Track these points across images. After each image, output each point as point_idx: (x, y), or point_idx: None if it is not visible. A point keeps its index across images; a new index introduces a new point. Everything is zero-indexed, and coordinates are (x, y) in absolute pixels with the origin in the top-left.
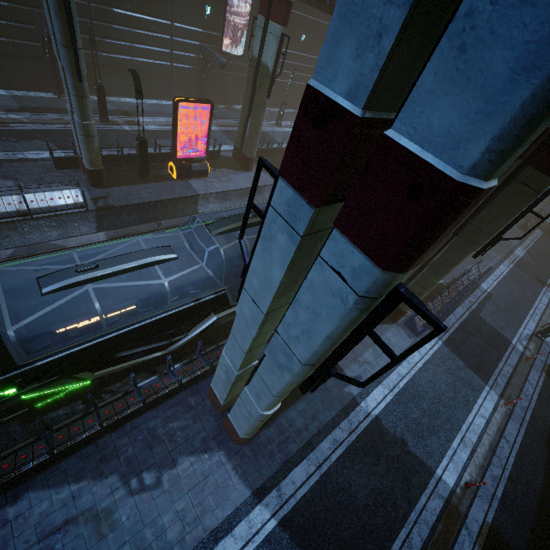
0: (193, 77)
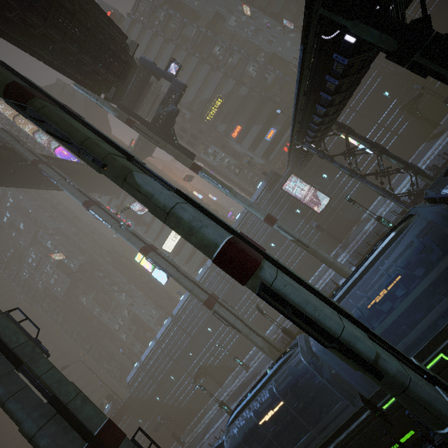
0: (324, 237)
